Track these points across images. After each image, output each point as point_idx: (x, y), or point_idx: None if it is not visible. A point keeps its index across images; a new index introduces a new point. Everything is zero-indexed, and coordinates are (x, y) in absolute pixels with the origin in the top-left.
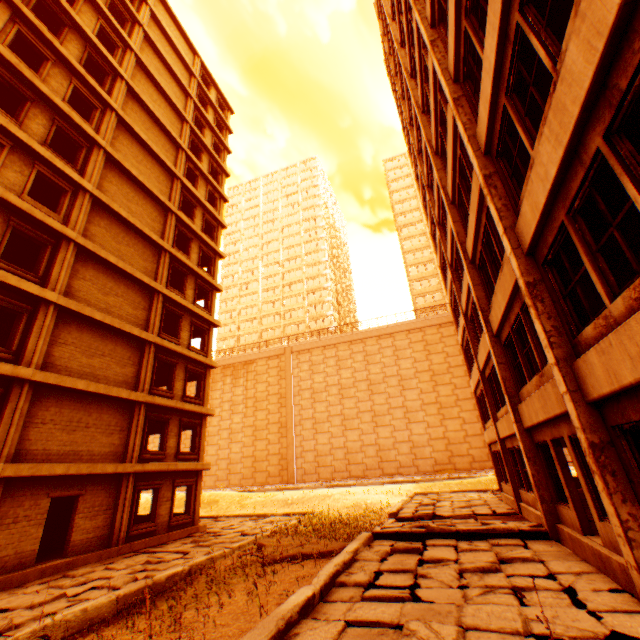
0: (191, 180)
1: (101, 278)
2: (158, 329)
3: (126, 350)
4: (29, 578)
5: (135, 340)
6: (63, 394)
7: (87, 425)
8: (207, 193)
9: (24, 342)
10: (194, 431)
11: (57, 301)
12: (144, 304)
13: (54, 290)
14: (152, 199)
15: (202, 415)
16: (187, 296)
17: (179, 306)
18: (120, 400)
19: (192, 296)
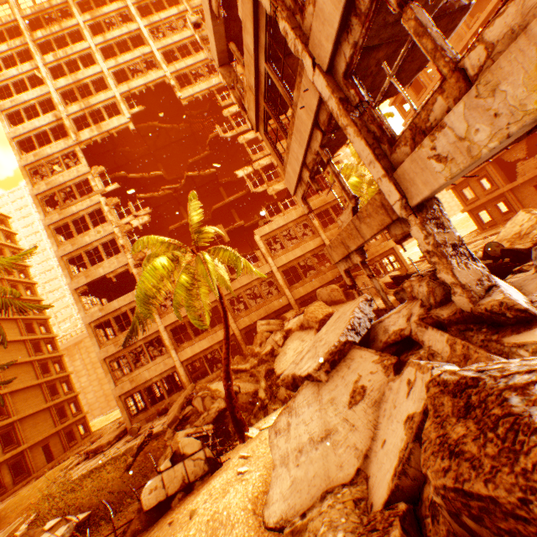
0: (11, 285)
1: (13, 371)
2: (43, 375)
3: (36, 391)
4: (50, 466)
5: (37, 385)
6: (27, 418)
7: (39, 422)
8: (26, 289)
9: (7, 410)
10: (76, 403)
11: (9, 391)
12: (32, 369)
13: (5, 388)
14: (8, 320)
15: (76, 395)
16: (45, 351)
17: (44, 358)
18: (44, 409)
19: (47, 349)
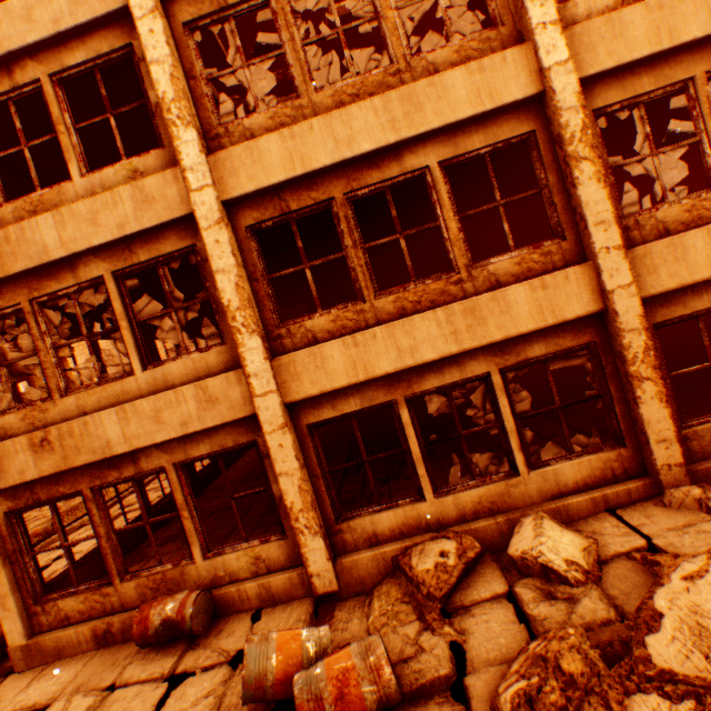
0: None
1: None
2: None
3: None
4: None
5: None
6: None
7: None
8: None
9: None
10: None
11: None
12: None
13: None
14: None
15: None
16: None
17: None
18: None
19: None
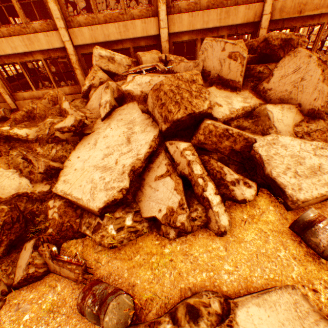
0: None
1: None
2: None
3: None
4: None
5: None
6: None
7: None
8: None
9: None
10: None
11: None
12: None
13: None
14: None
15: None
16: None
17: None
18: None
19: None
